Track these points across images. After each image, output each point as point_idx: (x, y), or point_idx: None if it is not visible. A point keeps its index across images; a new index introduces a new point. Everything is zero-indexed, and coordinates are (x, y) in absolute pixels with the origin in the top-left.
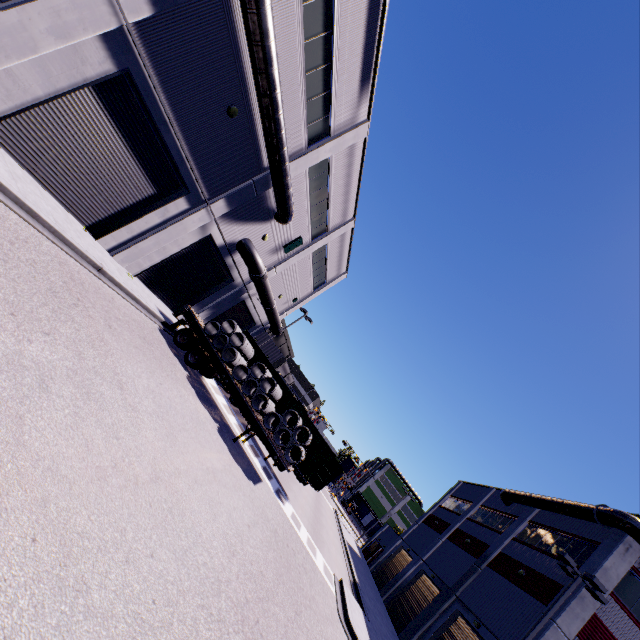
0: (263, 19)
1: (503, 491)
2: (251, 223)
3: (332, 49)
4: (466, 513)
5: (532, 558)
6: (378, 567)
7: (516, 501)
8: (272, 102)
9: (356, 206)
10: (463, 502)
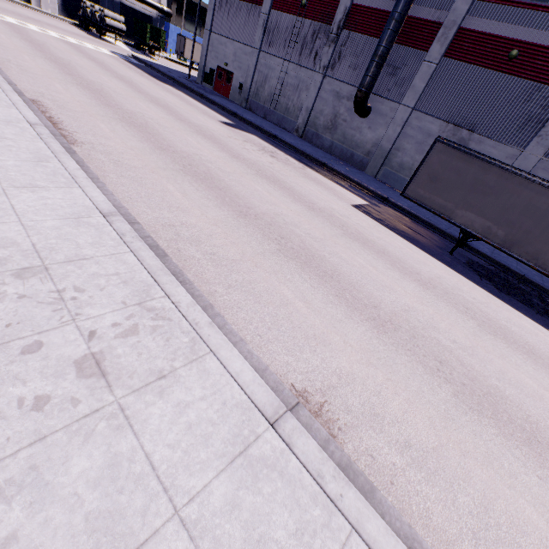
0: None
1: None
2: None
3: None
4: None
5: None
6: None
7: None
8: None
9: None
10: None
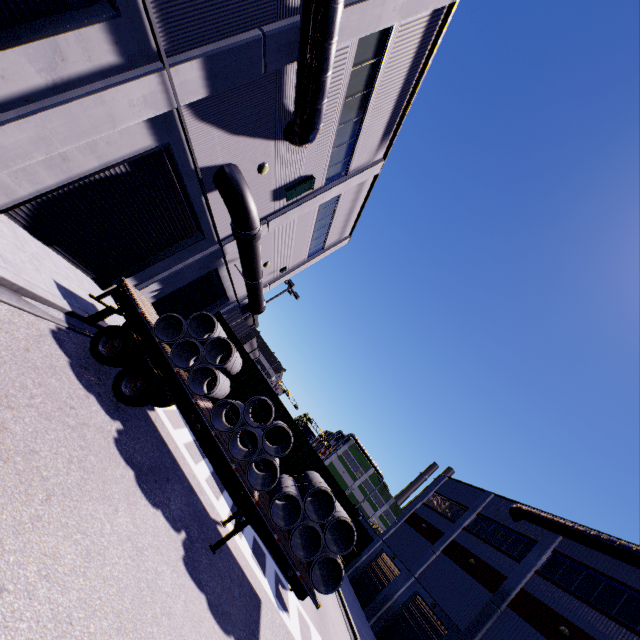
0: None
1: (515, 507)
2: (244, 135)
3: None
4: (462, 522)
5: (573, 610)
6: (357, 573)
7: (534, 523)
8: None
9: (393, 139)
10: (453, 504)
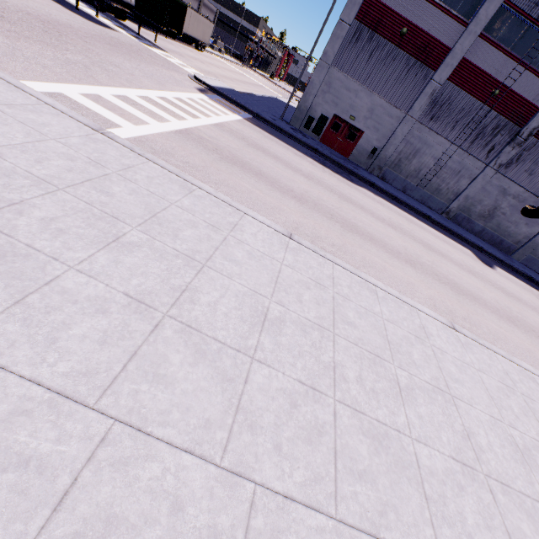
0: None
1: None
2: None
3: None
4: None
5: None
6: None
7: None
8: None
9: None
10: None
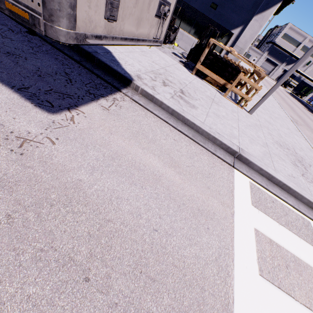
0: (277, 45)
1: None
2: (292, 64)
3: (291, 37)
4: None
5: None
6: None
7: None
8: (282, 49)
9: None
10: None
